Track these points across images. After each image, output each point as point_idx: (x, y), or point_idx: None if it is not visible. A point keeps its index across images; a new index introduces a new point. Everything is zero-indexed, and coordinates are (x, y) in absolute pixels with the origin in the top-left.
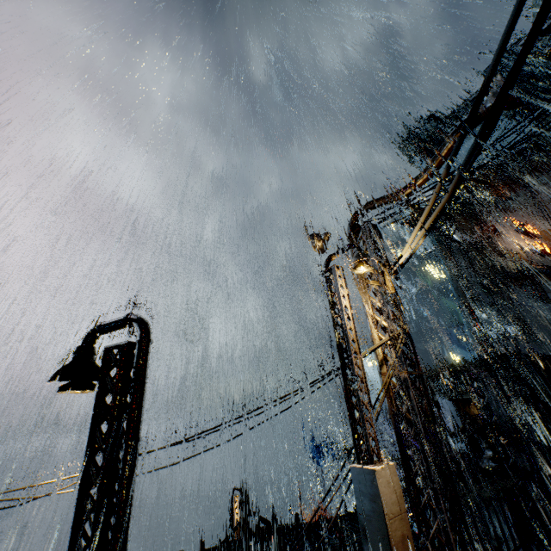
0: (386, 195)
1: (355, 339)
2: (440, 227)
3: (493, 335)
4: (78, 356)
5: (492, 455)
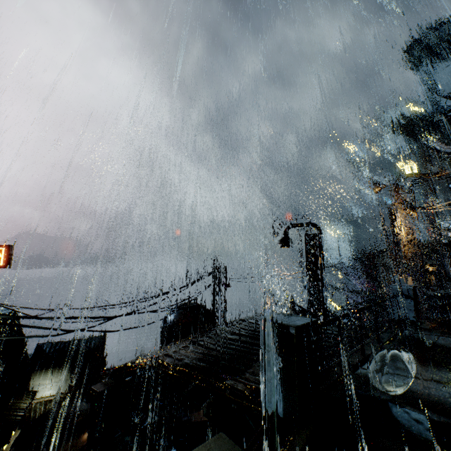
0: (423, 174)
1: (401, 238)
2: (425, 136)
3: (445, 225)
4: (286, 236)
5: (438, 284)
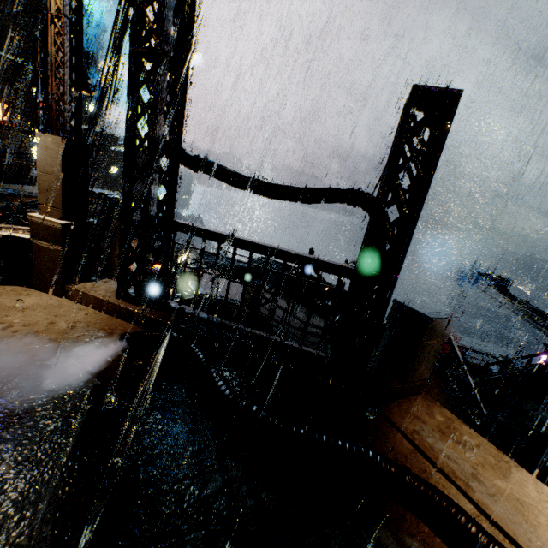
0: None
1: None
2: None
3: None
4: None
5: None
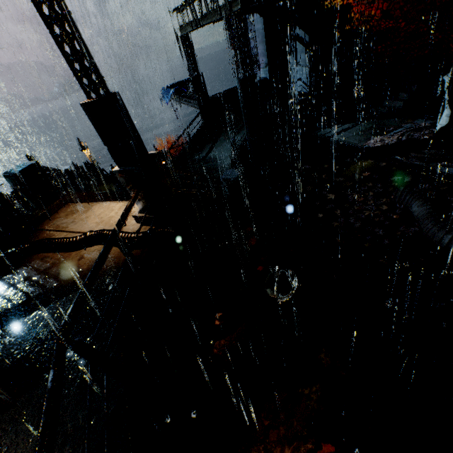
0: None
1: None
2: None
3: None
4: None
5: None
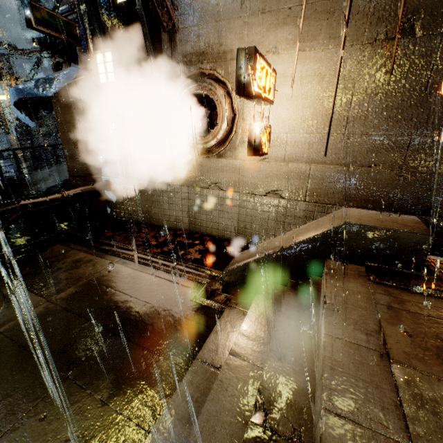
0: (12, 47)
1: (0, 103)
2: None
3: None
4: None
5: (53, 143)
